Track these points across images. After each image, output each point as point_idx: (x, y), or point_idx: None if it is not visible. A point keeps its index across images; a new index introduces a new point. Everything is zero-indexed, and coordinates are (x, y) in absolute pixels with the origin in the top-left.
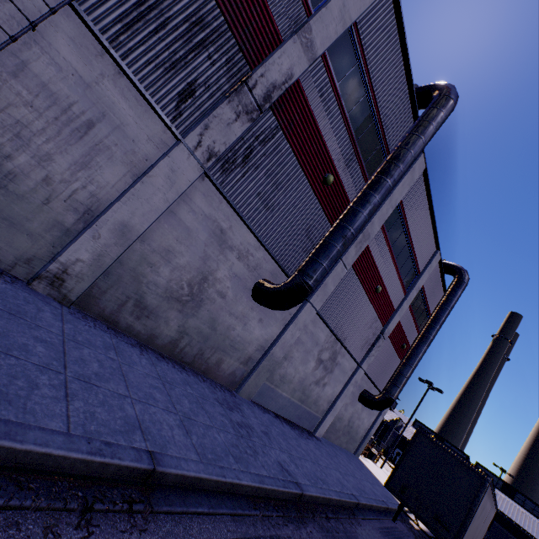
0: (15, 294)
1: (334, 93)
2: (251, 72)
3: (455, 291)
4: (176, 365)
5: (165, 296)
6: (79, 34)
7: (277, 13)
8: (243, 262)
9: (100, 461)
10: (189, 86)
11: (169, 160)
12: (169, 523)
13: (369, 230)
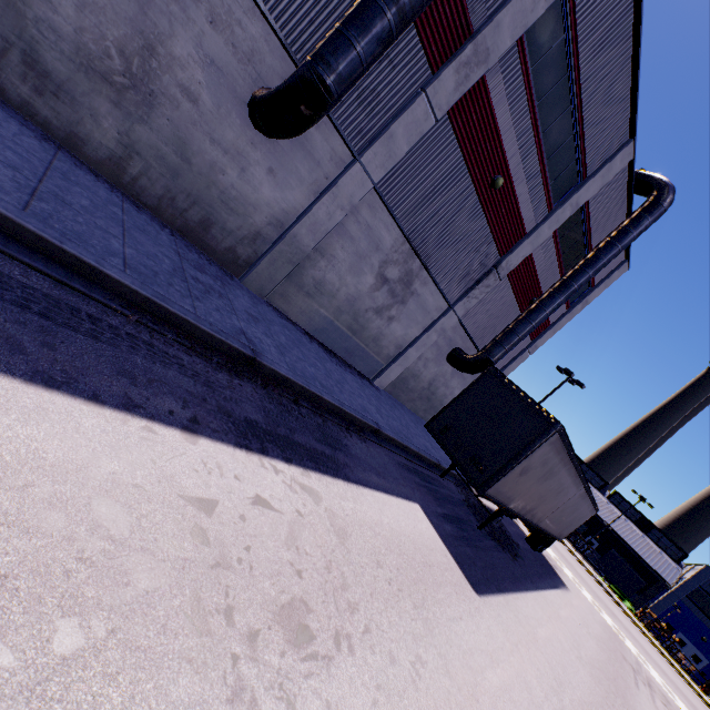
0: None
1: None
2: None
3: (639, 219)
4: (121, 195)
5: (79, 64)
6: None
7: None
8: (224, 36)
9: None
10: None
11: None
12: None
13: (488, 41)
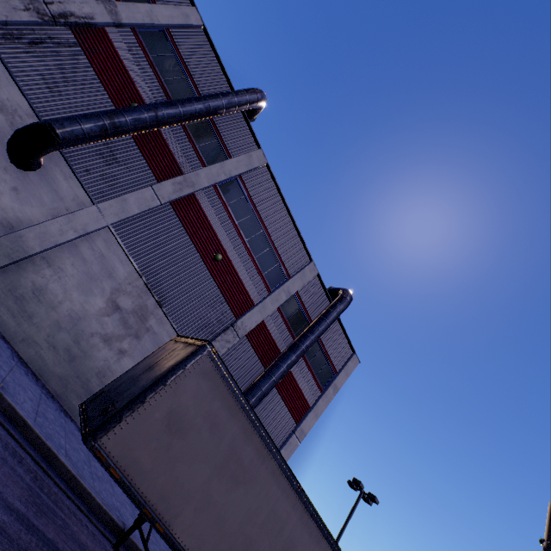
0: None
1: (146, 56)
2: None
3: (334, 304)
4: None
5: None
6: None
7: None
8: (7, 117)
9: None
10: None
11: None
12: None
13: (193, 179)
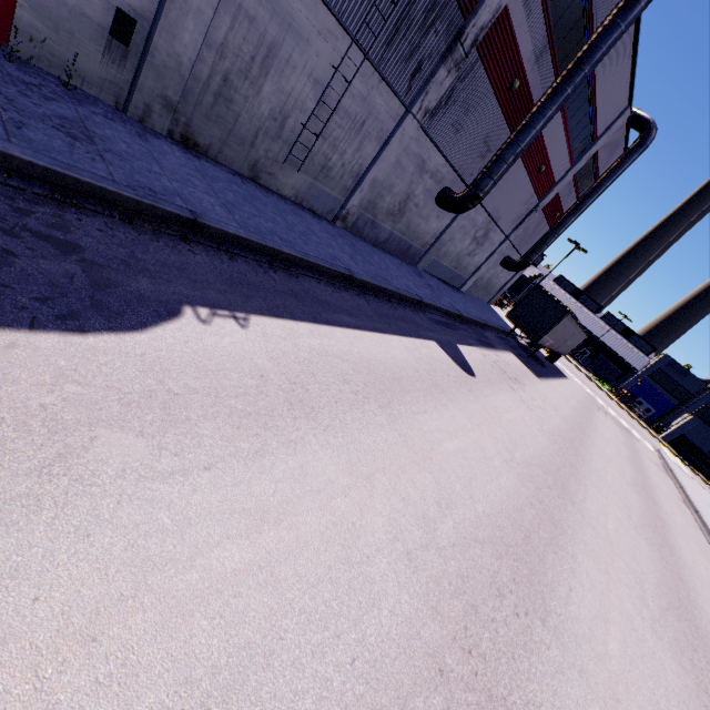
0: (341, 233)
1: None
2: (464, 24)
3: (630, 157)
4: (389, 254)
5: (386, 214)
6: (364, 68)
7: None
8: (433, 179)
9: (412, 297)
10: (418, 64)
11: (401, 129)
12: (428, 314)
13: None
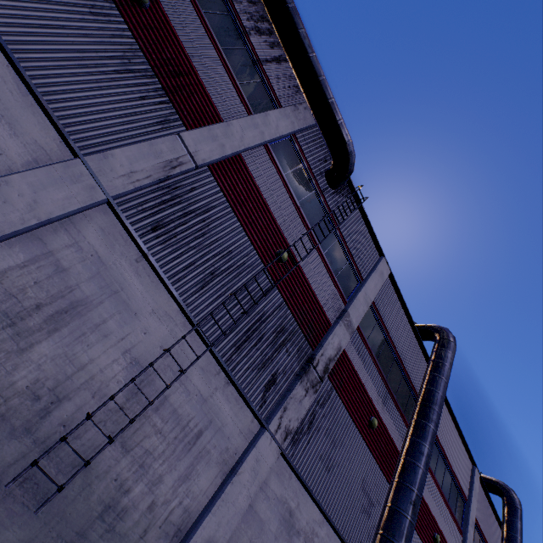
0: None
1: (366, 348)
2: (313, 352)
3: (513, 523)
4: None
5: None
6: (207, 362)
7: (327, 309)
8: None
9: None
10: (272, 376)
11: (256, 450)
12: None
13: None
